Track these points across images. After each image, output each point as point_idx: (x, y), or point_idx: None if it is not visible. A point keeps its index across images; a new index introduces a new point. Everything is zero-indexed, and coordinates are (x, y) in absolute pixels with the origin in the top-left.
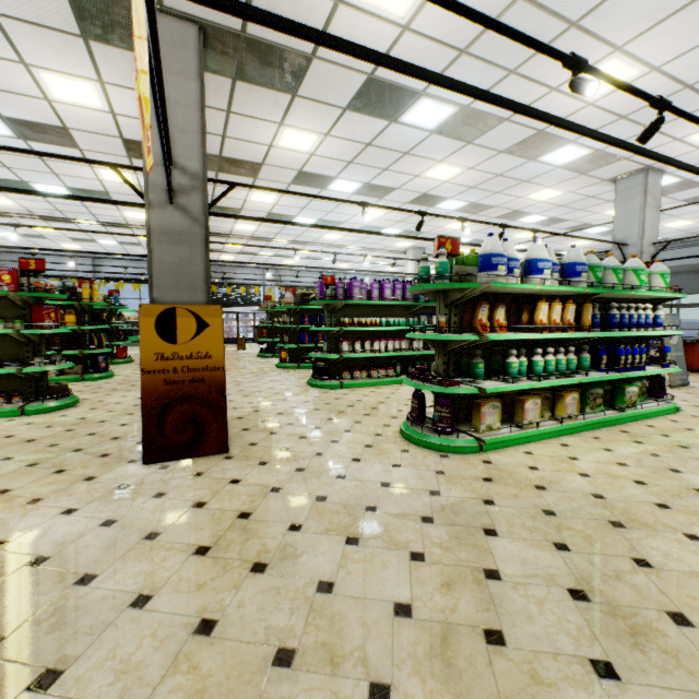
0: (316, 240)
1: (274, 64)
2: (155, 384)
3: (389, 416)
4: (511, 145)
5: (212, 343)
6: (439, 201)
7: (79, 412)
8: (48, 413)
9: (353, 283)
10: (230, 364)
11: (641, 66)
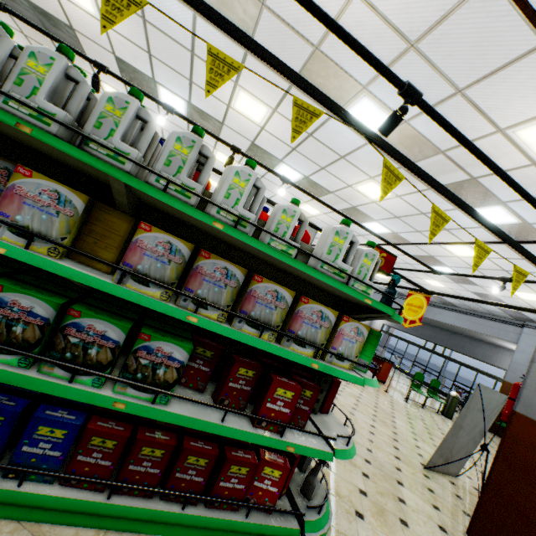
0: None
1: None
2: None
3: None
4: None
5: None
6: None
7: None
8: None
9: None
10: None
11: None
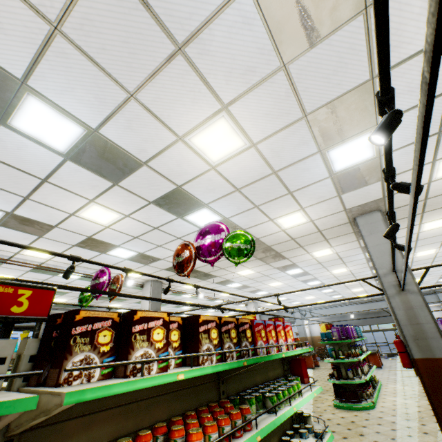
0: (210, 295)
1: None
2: None
3: None
4: None
5: None
6: (313, 281)
7: None
8: None
9: (349, 328)
10: None
11: (436, 251)
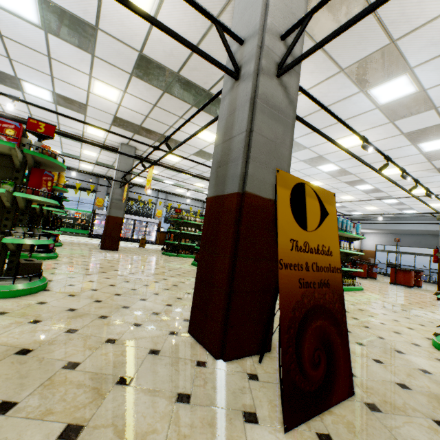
0: None
1: (333, 8)
2: (290, 286)
3: (390, 331)
4: (414, 130)
5: (331, 236)
6: (323, 163)
7: (57, 298)
8: (17, 297)
9: None
10: (150, 258)
11: None
